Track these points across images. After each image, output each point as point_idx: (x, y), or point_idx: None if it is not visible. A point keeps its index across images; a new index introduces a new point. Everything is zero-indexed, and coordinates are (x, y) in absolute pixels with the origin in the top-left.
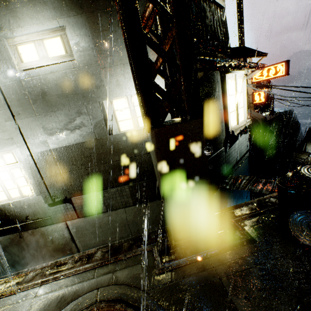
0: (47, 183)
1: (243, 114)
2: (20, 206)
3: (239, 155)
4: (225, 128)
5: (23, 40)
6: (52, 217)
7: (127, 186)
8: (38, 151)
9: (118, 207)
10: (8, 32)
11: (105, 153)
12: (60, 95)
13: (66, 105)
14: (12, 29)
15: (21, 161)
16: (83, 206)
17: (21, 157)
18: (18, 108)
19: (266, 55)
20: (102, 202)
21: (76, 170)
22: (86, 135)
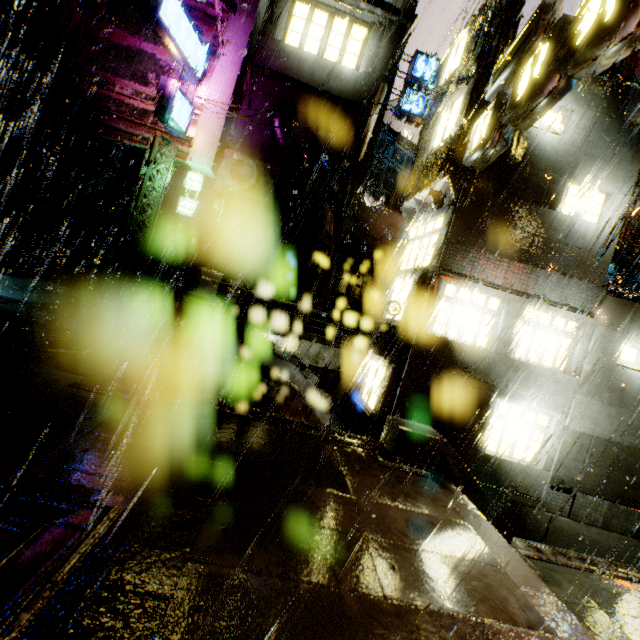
0: (565, 464)
1: None
2: (518, 471)
3: None
4: None
5: (632, 345)
6: (542, 501)
7: (638, 511)
8: (580, 430)
9: (614, 529)
10: (630, 337)
11: (637, 466)
12: (634, 398)
13: (634, 407)
14: (634, 337)
15: (557, 430)
16: (581, 508)
17: (559, 426)
18: (593, 389)
19: None
20: (602, 514)
21: (600, 466)
22: (632, 440)
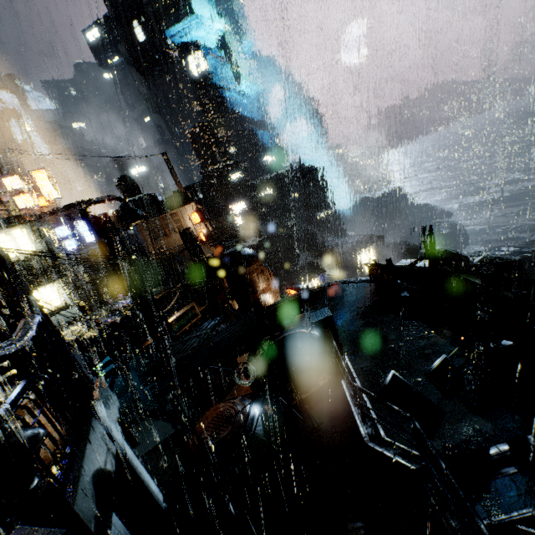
0: None
1: (60, 301)
2: None
3: (61, 322)
4: None
5: None
6: None
7: None
8: None
9: None
10: None
11: None
12: None
13: None
14: None
15: None
16: None
17: None
18: None
19: (192, 202)
20: None
21: None
22: None
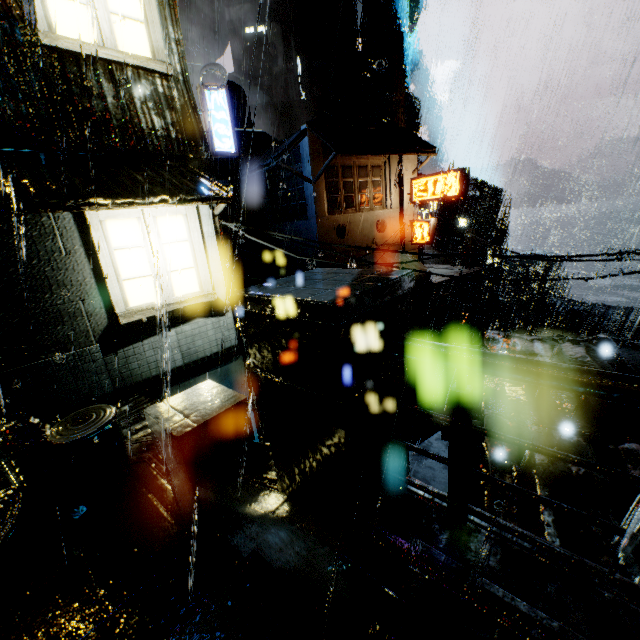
0: None
1: (198, 282)
2: None
3: (185, 357)
4: (106, 308)
5: None
6: None
7: None
8: None
9: None
10: None
11: None
12: None
13: None
14: None
15: None
16: None
17: None
18: None
19: (434, 152)
20: None
21: None
22: None
